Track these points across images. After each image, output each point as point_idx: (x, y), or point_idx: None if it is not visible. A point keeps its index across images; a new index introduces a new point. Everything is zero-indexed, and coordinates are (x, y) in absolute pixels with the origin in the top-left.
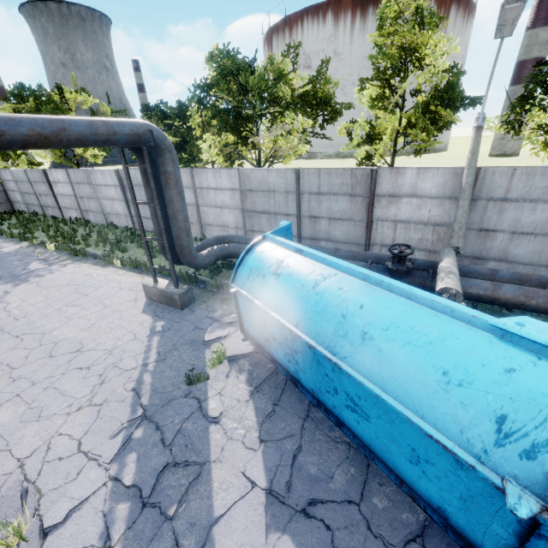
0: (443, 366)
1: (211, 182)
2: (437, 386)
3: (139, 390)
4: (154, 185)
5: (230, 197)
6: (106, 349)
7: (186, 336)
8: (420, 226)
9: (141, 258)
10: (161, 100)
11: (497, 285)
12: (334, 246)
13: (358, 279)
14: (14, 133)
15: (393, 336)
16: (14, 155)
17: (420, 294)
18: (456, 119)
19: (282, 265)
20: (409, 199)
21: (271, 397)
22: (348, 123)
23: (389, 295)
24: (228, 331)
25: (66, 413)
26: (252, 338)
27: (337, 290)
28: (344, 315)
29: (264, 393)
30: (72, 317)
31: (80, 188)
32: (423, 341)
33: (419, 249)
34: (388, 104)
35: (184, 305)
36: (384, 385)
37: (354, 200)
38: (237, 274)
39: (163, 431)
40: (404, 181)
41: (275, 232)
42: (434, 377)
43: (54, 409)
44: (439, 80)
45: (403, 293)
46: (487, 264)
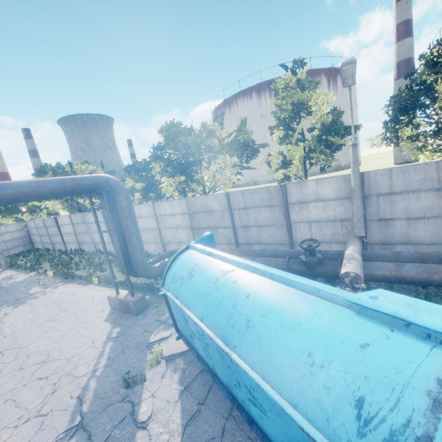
0: (308, 347)
1: (167, 211)
2: (303, 369)
3: (82, 397)
4: (111, 217)
5: (182, 219)
6: (66, 358)
7: (135, 340)
8: (330, 223)
9: (115, 274)
10: (137, 161)
11: (399, 265)
12: (265, 247)
13: (249, 272)
14: (1, 193)
15: (269, 320)
16: (39, 210)
17: (293, 279)
18: (344, 142)
19: (196, 267)
20: (315, 203)
21: (198, 396)
22: (265, 156)
23: (271, 283)
24: (171, 332)
25: (14, 425)
26: (183, 336)
27: (232, 283)
28: (234, 305)
29: (192, 392)
30: (48, 330)
31: (78, 227)
32: (292, 323)
33: (334, 242)
34: (292, 140)
35: (138, 311)
36: (264, 373)
37: (273, 210)
38: (166, 279)
39: (93, 440)
40: (308, 190)
41: (198, 241)
42: (301, 359)
43: (5, 422)
44: (326, 119)
45: (281, 279)
46: (395, 248)
